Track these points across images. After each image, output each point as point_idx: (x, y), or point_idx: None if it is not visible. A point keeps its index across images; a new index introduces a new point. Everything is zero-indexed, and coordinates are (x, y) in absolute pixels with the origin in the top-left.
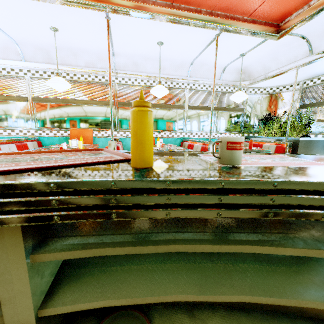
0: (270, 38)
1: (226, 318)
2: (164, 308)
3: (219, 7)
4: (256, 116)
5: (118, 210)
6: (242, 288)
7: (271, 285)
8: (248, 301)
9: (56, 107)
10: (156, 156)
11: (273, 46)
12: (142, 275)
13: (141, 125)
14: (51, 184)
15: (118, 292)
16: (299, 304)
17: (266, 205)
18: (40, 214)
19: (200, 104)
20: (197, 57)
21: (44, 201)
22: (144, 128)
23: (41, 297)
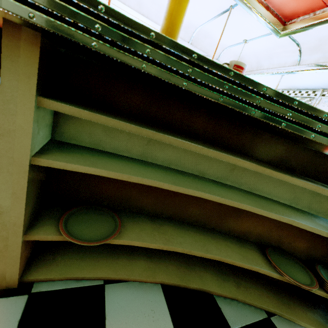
0: (274, 33)
1: (178, 226)
2: (130, 212)
3: None
4: None
5: (148, 63)
6: (204, 190)
7: (223, 194)
8: (206, 198)
9: None
10: None
11: (273, 43)
12: (127, 166)
13: (178, 7)
14: (100, 4)
15: (108, 168)
16: (238, 206)
17: (253, 106)
18: (81, 32)
19: None
20: (204, 24)
21: (89, 20)
22: (179, 12)
23: (34, 149)
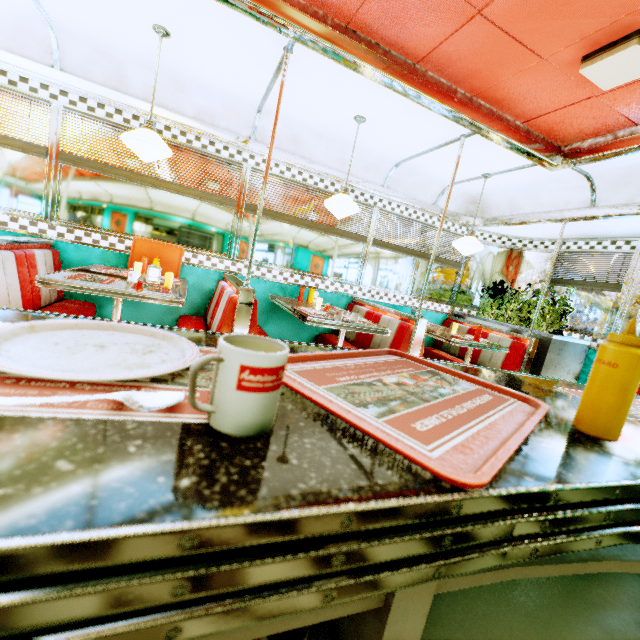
0: (543, 166)
1: None
2: None
3: (487, 95)
4: (478, 280)
5: None
6: None
7: None
8: None
9: (112, 184)
10: (520, 390)
11: (538, 176)
12: (501, 603)
13: (637, 378)
14: (617, 488)
15: (494, 638)
16: None
17: None
18: (584, 535)
19: (394, 240)
20: (411, 158)
21: (599, 515)
22: (638, 382)
23: None
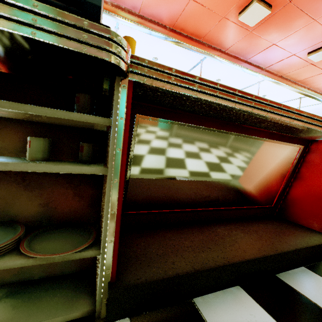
0: None
1: None
2: None
3: (314, 87)
4: None
5: None
6: None
7: None
8: None
9: None
10: None
11: (319, 106)
12: None
13: None
14: None
15: None
16: None
17: None
18: None
19: None
20: None
21: None
22: None
23: None
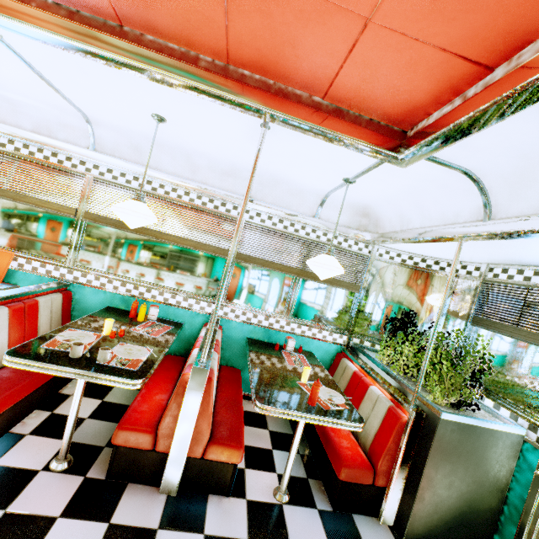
0: (384, 159)
1: None
2: None
3: (240, 58)
4: (386, 306)
5: None
6: None
7: None
8: None
9: None
10: None
11: (407, 178)
12: None
13: None
14: None
15: None
16: None
17: None
18: None
19: (264, 255)
20: None
21: None
22: None
23: None
